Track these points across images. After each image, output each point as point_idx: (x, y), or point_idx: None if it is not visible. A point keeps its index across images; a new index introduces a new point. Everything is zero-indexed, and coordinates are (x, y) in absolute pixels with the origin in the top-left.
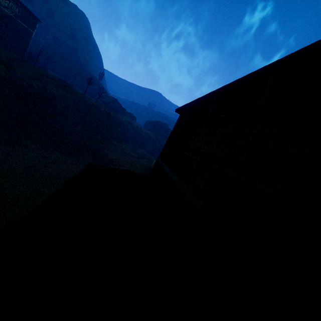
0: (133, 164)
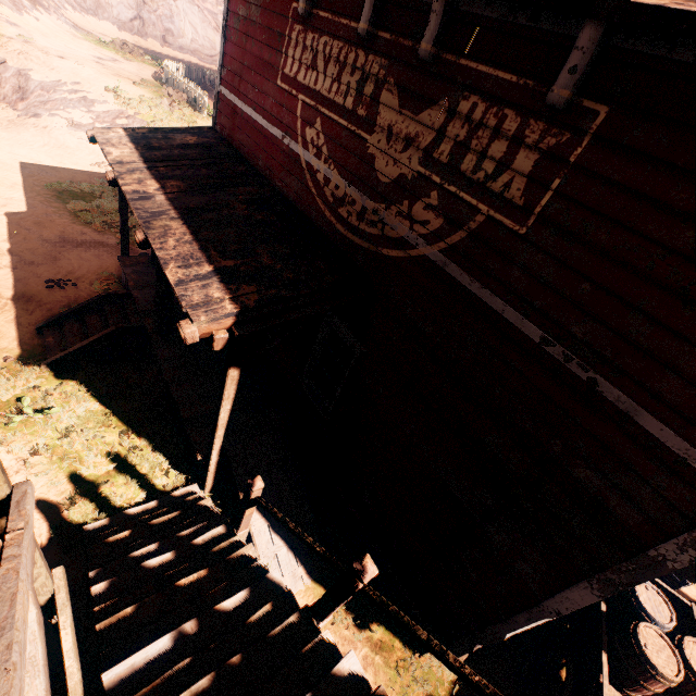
0: (122, 91)
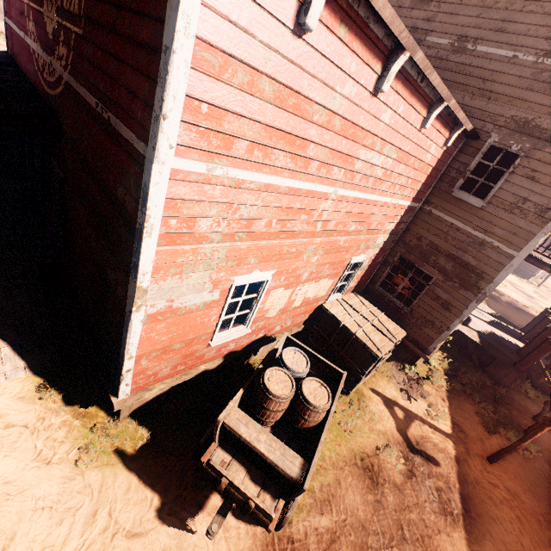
0: None
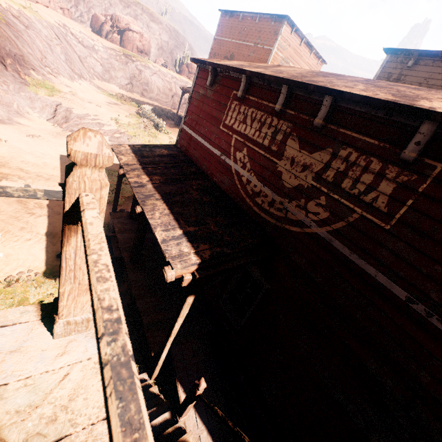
0: (120, 120)
